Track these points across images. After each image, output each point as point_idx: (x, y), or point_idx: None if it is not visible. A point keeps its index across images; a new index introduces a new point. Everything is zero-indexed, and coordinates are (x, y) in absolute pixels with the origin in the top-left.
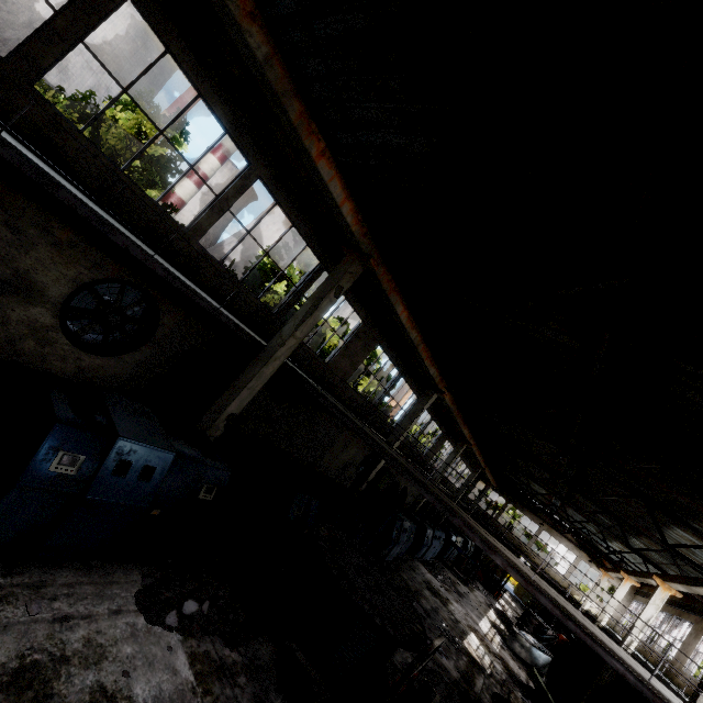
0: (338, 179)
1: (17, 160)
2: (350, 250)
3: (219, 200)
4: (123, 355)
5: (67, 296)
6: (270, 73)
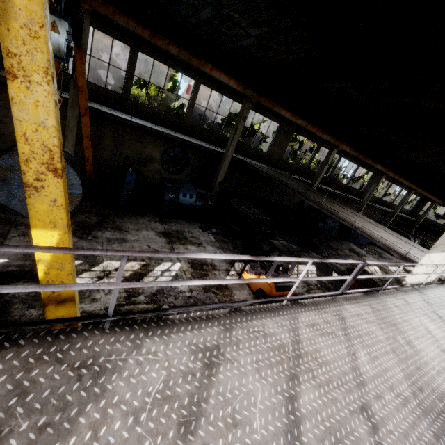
0: (223, 74)
1: (136, 125)
2: (244, 98)
3: (190, 102)
4: (182, 172)
5: (160, 157)
6: (181, 56)
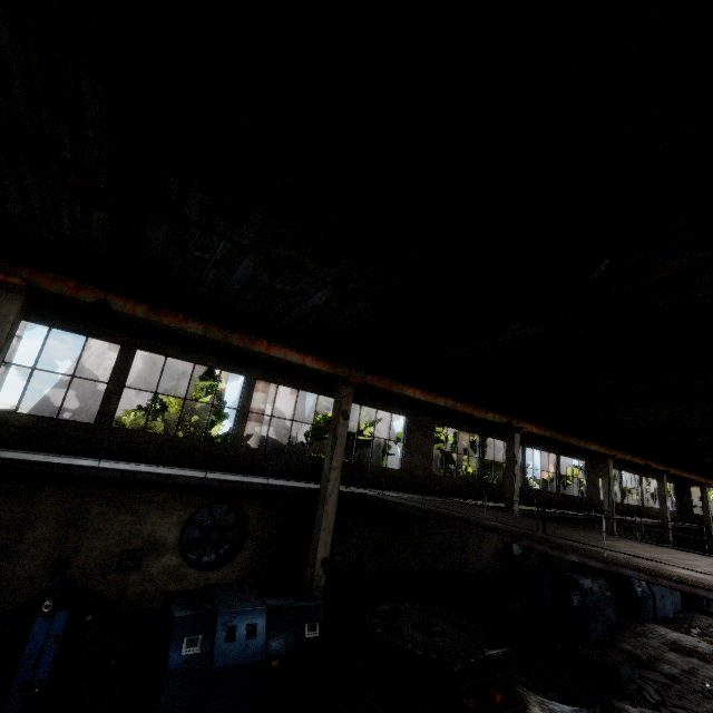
0: (290, 351)
1: (111, 474)
2: (337, 382)
3: (239, 411)
4: (235, 558)
5: (179, 536)
6: (211, 334)
